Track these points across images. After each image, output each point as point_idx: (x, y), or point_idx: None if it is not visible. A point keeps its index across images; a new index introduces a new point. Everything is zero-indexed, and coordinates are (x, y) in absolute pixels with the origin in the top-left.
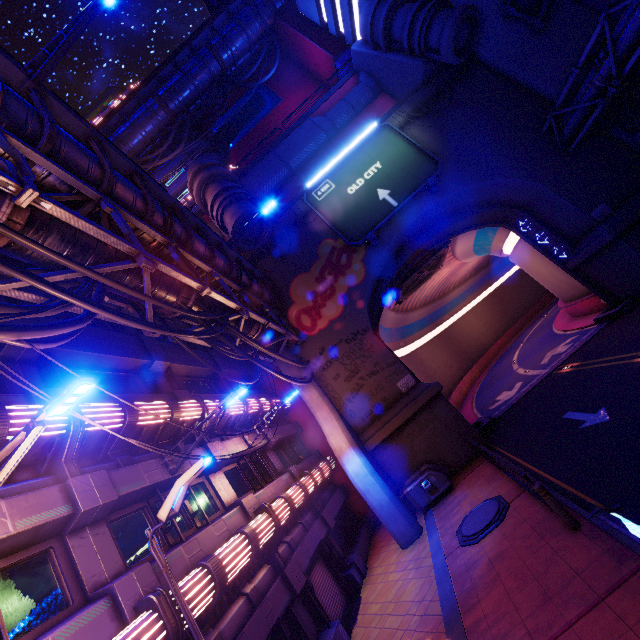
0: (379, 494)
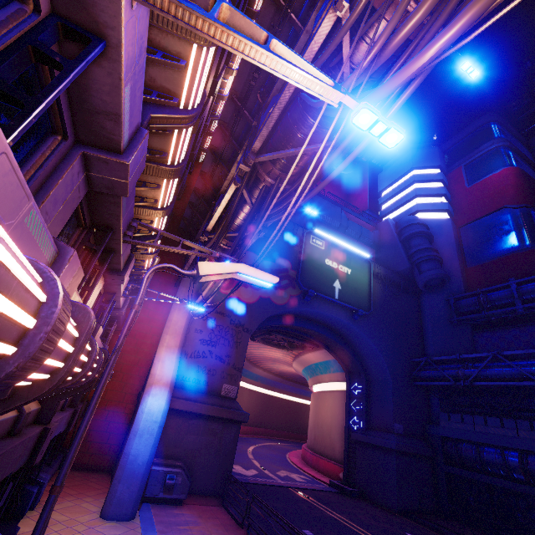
0: (146, 448)
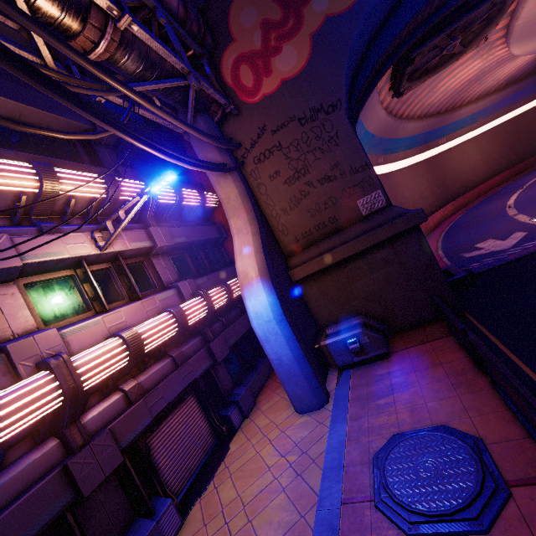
0: (281, 348)
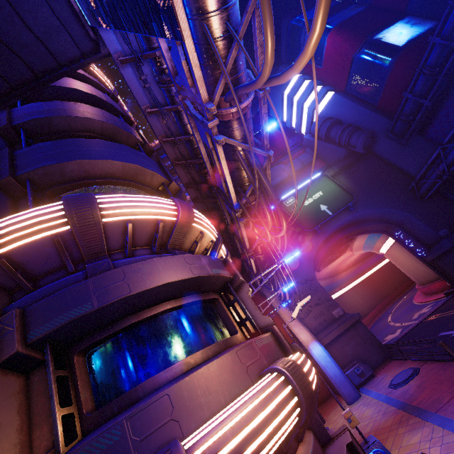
0: (334, 369)
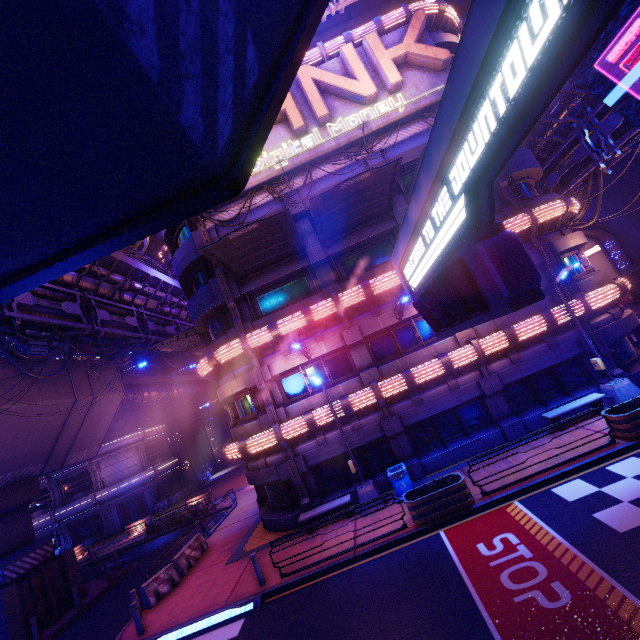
0: None
